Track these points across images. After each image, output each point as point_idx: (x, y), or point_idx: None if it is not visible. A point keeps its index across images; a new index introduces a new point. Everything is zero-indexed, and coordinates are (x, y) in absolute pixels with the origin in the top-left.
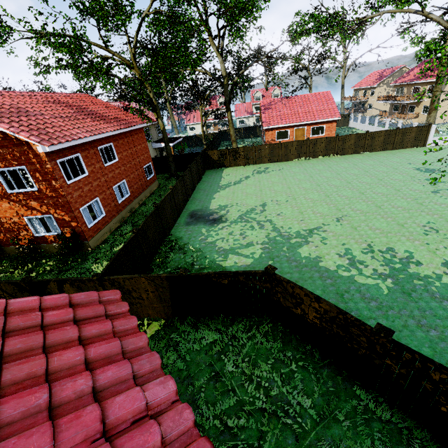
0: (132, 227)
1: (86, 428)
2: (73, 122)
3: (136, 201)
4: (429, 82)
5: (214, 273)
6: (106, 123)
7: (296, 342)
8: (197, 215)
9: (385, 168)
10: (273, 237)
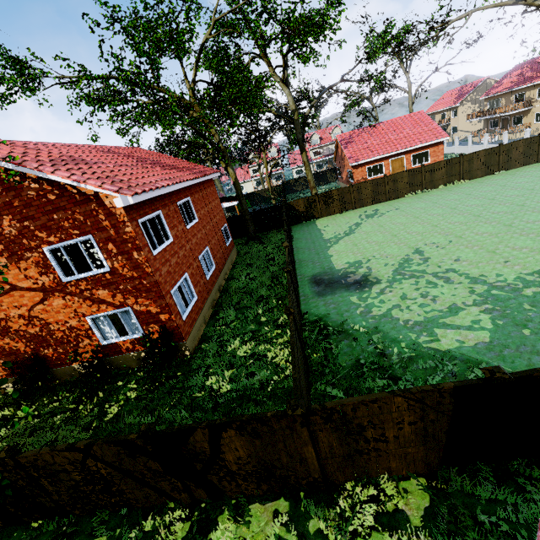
0: (235, 312)
1: None
2: (143, 171)
3: (222, 275)
4: (537, 85)
5: None
6: (179, 171)
7: None
8: (324, 280)
9: None
10: (485, 292)
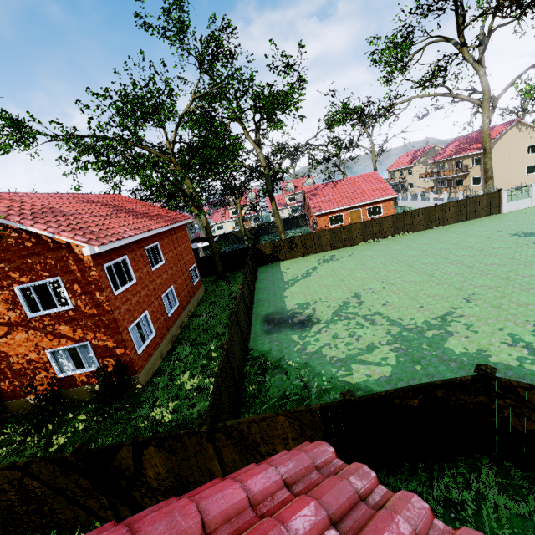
0: (191, 347)
1: None
2: (116, 220)
3: (185, 312)
4: (471, 155)
5: (398, 390)
6: (150, 220)
7: None
8: (274, 319)
9: (475, 238)
10: (397, 333)
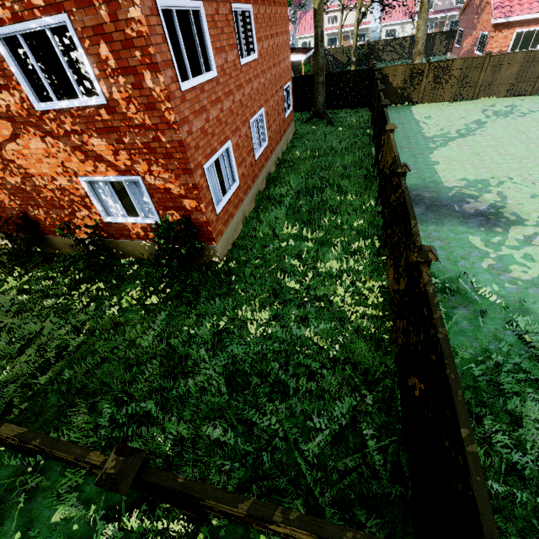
0: (285, 215)
1: None
2: None
3: (273, 158)
4: None
5: None
6: None
7: None
8: (424, 198)
9: None
10: None
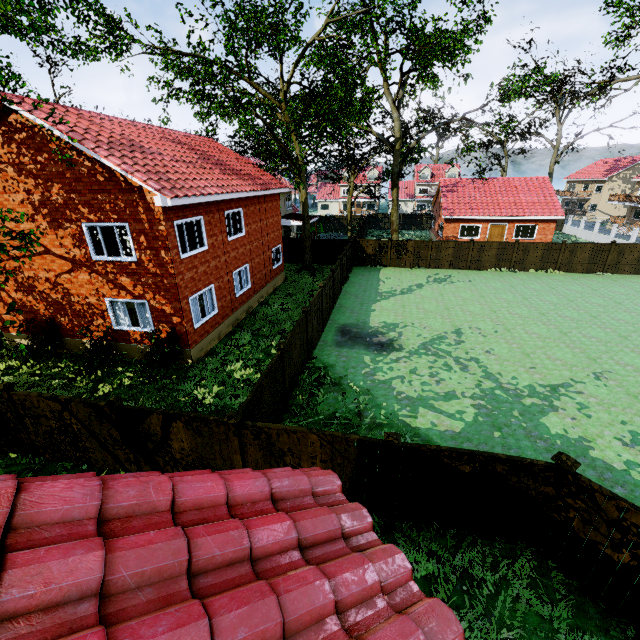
0: (252, 337)
1: None
2: (199, 171)
3: (256, 297)
4: None
5: (451, 450)
6: (239, 179)
7: (597, 613)
8: (351, 332)
9: None
10: (489, 389)
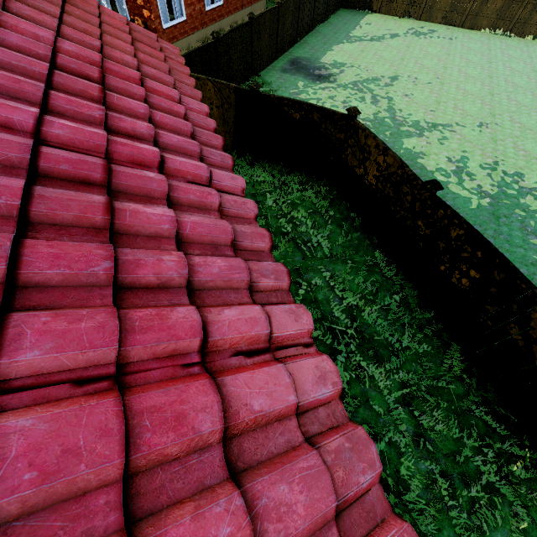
0: None
1: (128, 74)
2: None
3: (229, 20)
4: None
5: (288, 99)
6: None
7: (344, 209)
8: (300, 64)
9: None
10: (381, 117)
